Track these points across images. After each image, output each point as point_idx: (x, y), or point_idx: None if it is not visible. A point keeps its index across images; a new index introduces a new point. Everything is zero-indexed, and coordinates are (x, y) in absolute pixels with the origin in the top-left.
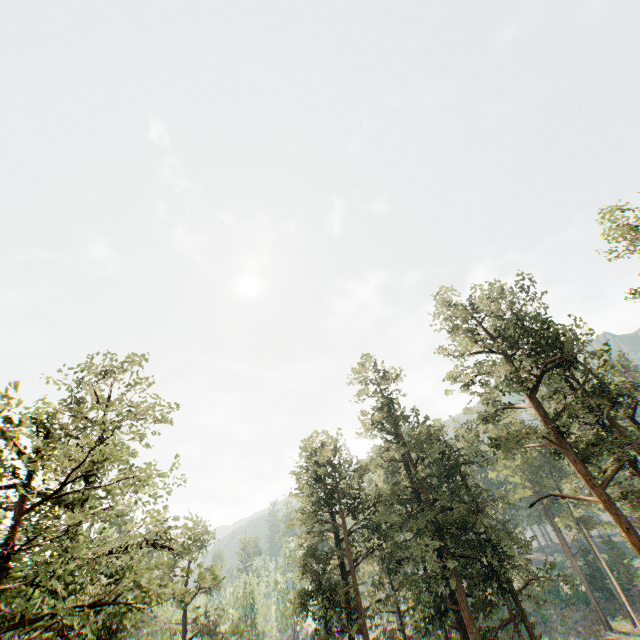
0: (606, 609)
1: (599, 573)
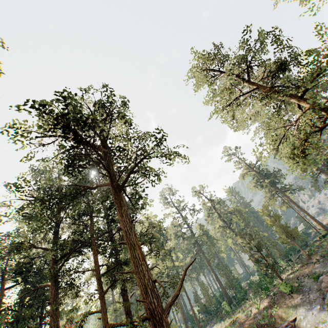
0: (204, 325)
1: (200, 304)
